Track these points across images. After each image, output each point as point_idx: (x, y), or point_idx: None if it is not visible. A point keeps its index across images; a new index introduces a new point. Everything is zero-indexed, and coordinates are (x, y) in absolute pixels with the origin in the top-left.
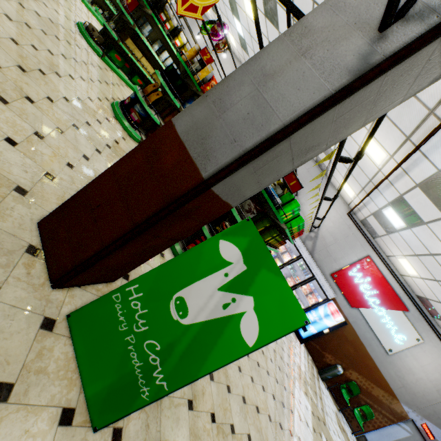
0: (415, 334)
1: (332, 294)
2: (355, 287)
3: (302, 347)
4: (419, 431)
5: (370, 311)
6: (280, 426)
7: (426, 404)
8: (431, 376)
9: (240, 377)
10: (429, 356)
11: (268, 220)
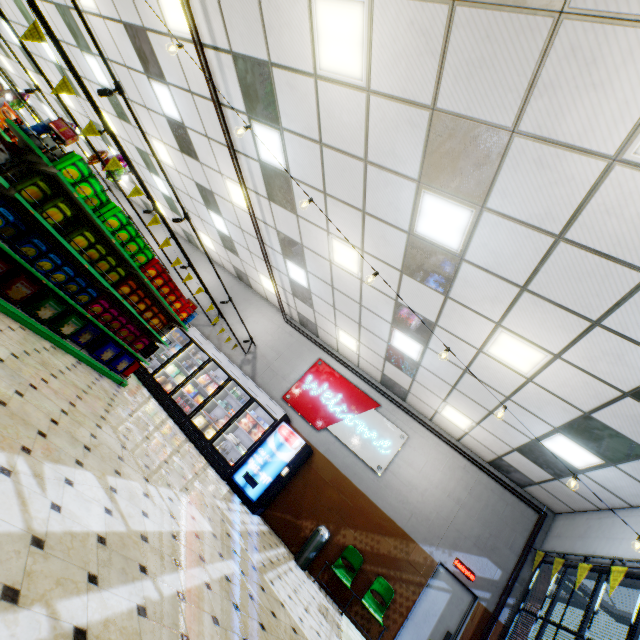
0: (397, 431)
1: (280, 411)
2: (315, 402)
3: (254, 517)
4: (457, 579)
5: (340, 424)
6: (42, 434)
7: (446, 526)
8: (434, 479)
9: None
10: (422, 453)
11: (41, 177)
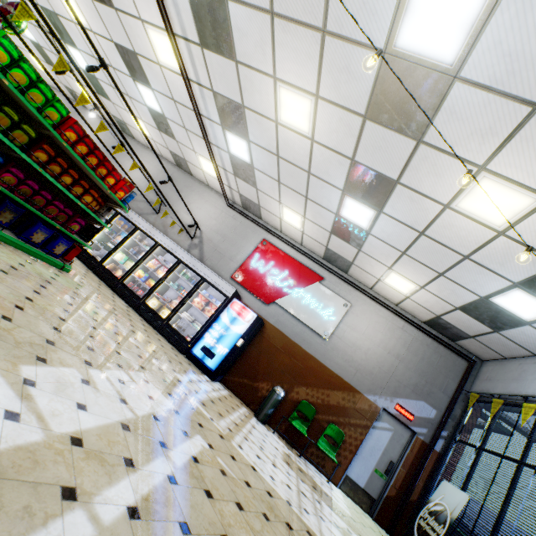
0: (341, 300)
1: (231, 289)
2: (262, 279)
3: (215, 384)
4: (398, 420)
5: (288, 298)
6: None
7: (387, 378)
8: (376, 340)
9: None
10: (364, 318)
11: None
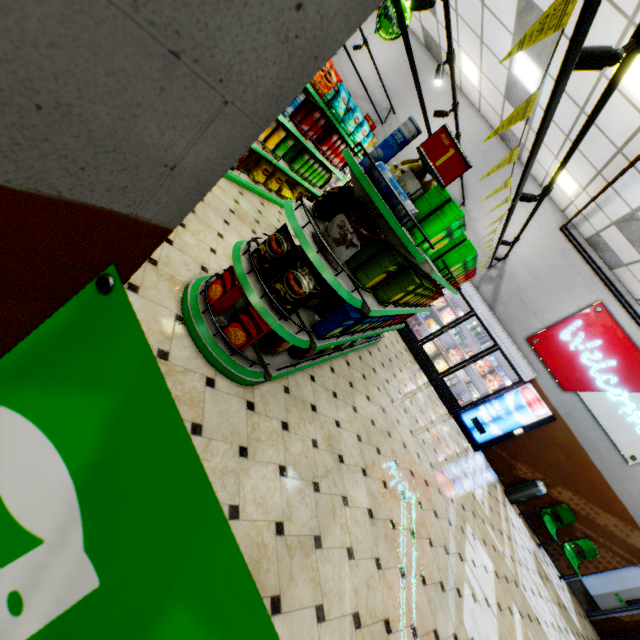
0: None
1: (529, 373)
2: (571, 358)
3: (477, 457)
4: None
5: (598, 396)
6: (436, 636)
7: None
8: None
9: (350, 571)
10: None
11: (392, 258)
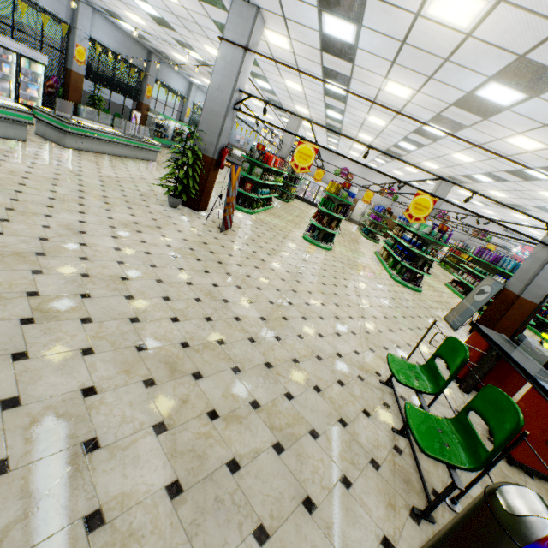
0: None
1: None
2: (522, 259)
3: None
4: None
5: None
6: None
7: None
8: None
9: None
10: None
11: None
